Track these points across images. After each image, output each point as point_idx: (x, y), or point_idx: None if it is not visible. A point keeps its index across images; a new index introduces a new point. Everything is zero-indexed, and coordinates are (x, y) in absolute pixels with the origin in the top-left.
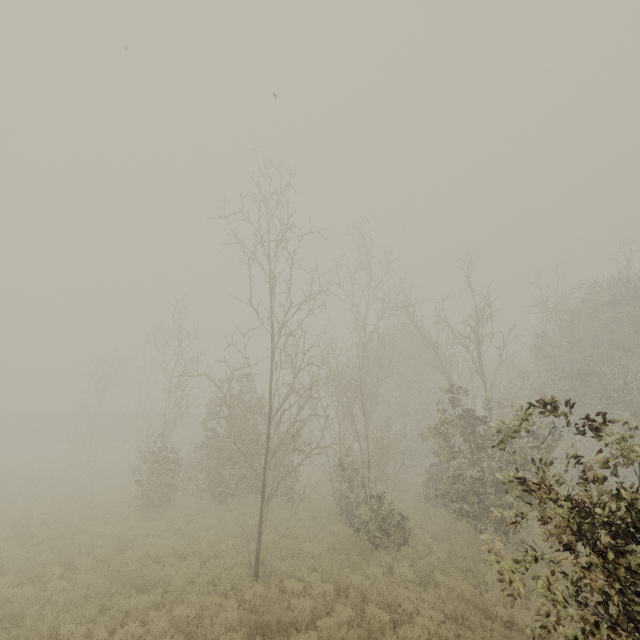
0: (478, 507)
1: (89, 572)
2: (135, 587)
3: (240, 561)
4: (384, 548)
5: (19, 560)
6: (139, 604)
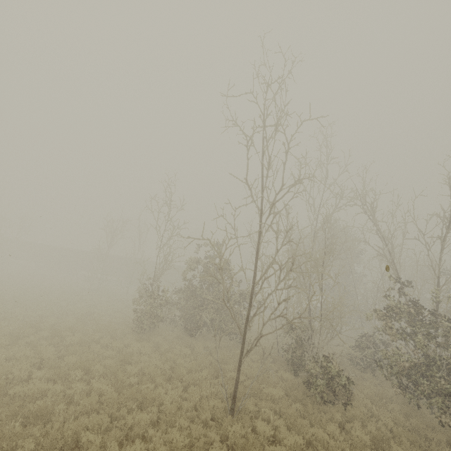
0: (427, 388)
1: (101, 379)
2: (136, 401)
3: (213, 391)
4: (329, 402)
5: (53, 358)
6: (141, 421)
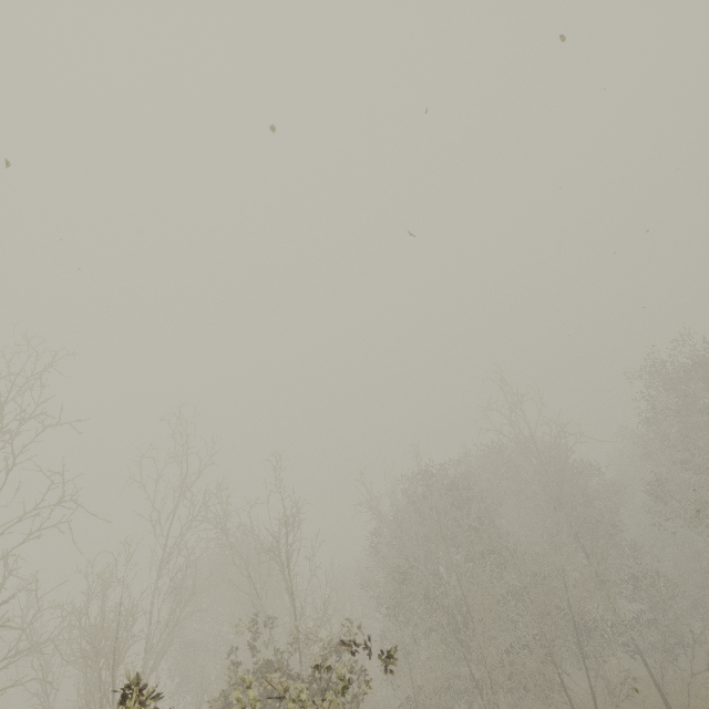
0: None
1: None
2: None
3: None
4: None
5: None
6: None
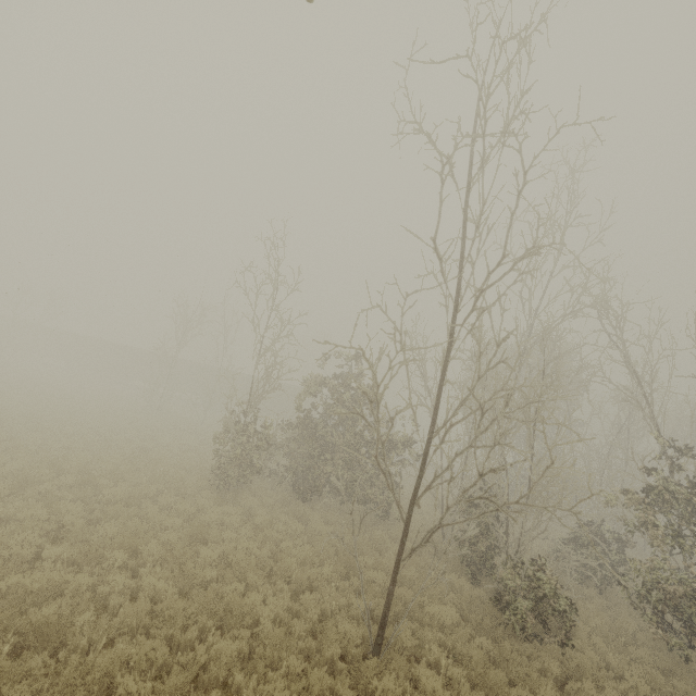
0: None
1: (157, 568)
2: (213, 614)
3: (341, 602)
4: (533, 636)
5: (78, 526)
6: (221, 656)
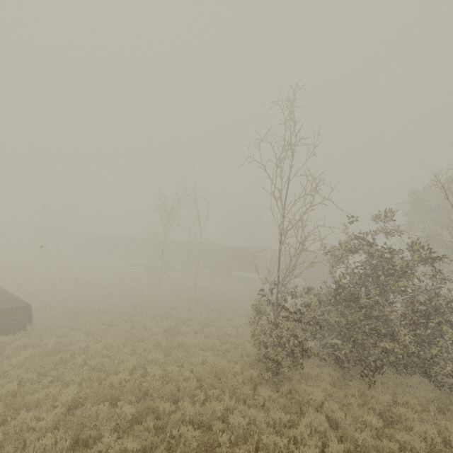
0: None
1: None
2: None
3: None
4: None
5: None
6: None
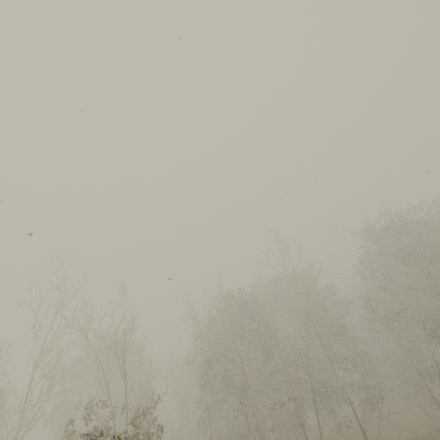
0: None
1: None
2: None
3: None
4: None
5: None
6: None
